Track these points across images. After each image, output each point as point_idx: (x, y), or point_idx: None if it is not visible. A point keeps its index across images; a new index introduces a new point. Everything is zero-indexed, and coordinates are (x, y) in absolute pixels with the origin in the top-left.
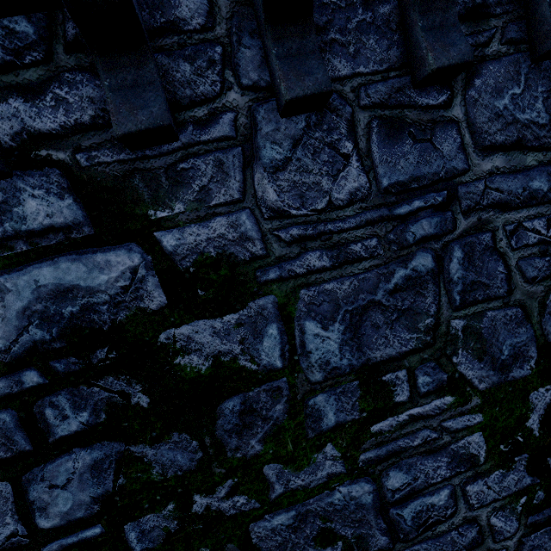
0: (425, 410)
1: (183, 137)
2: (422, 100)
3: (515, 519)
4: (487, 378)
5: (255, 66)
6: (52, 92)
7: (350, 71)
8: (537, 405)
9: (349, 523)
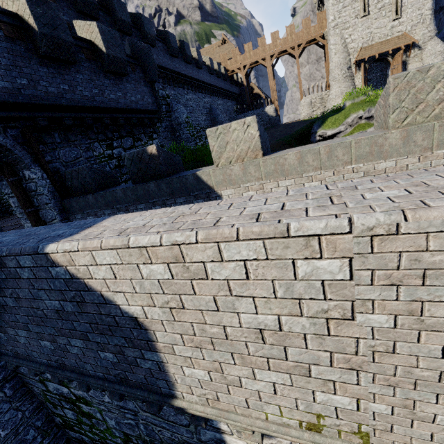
0: None
1: None
2: None
3: None
4: None
5: None
6: None
7: None
8: None
9: None
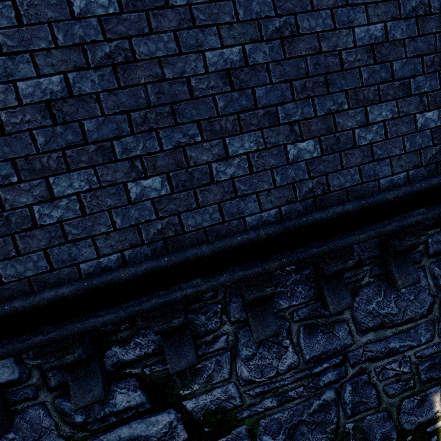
0: None
1: (200, 351)
2: (327, 312)
3: None
4: None
5: (238, 311)
6: (134, 340)
7: (288, 305)
8: None
9: None
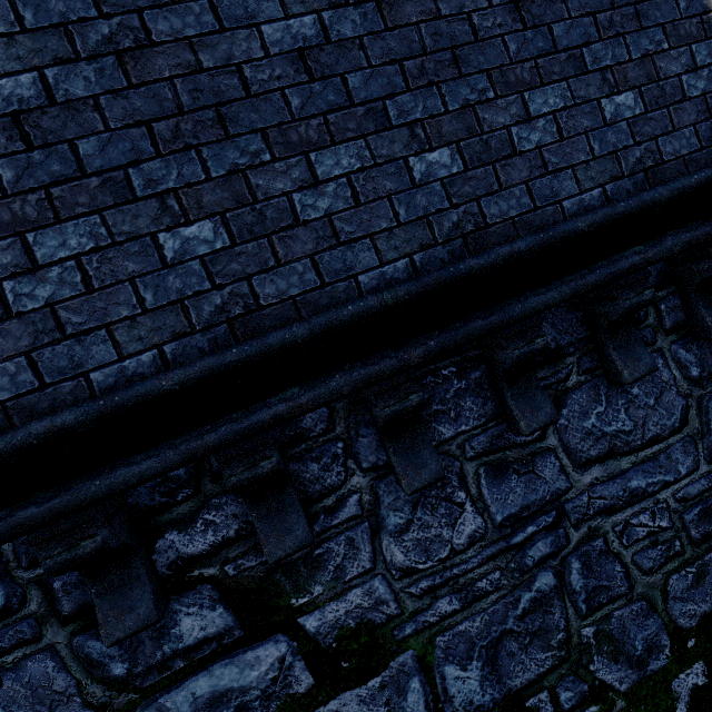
0: None
1: (317, 526)
2: (519, 439)
3: None
4: (627, 677)
5: (372, 450)
6: (202, 518)
7: (454, 432)
8: (681, 692)
9: None
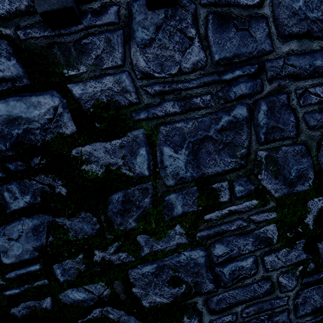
0: (239, 208)
1: (85, 22)
2: (243, 1)
3: (294, 279)
4: (280, 190)
5: None
6: None
7: None
8: (312, 209)
9: (189, 274)
